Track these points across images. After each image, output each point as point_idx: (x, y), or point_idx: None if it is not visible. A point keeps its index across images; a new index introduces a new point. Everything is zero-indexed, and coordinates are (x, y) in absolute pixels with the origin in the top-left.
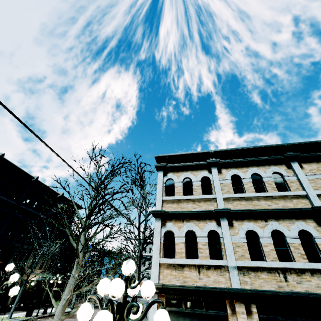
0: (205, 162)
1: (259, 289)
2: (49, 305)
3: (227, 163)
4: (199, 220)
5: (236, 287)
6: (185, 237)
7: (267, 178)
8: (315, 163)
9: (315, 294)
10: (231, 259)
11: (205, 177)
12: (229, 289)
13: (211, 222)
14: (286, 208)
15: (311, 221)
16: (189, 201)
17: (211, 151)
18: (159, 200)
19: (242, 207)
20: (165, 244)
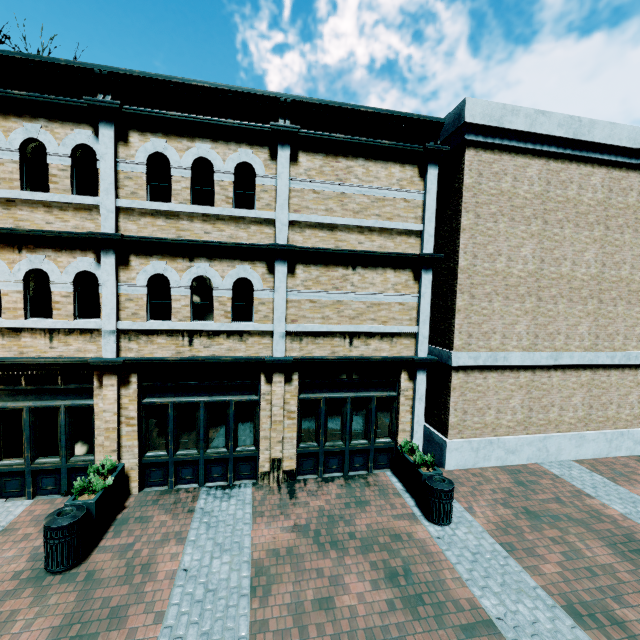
0: (85, 103)
1: (142, 359)
2: None
3: (147, 117)
4: (60, 250)
5: (109, 357)
6: (30, 282)
7: (223, 174)
8: (323, 156)
9: (217, 359)
10: (110, 320)
11: (89, 147)
12: (92, 362)
13: (85, 256)
14: (229, 242)
15: (262, 266)
16: (37, 206)
17: (100, 70)
18: None
19: (155, 232)
20: None
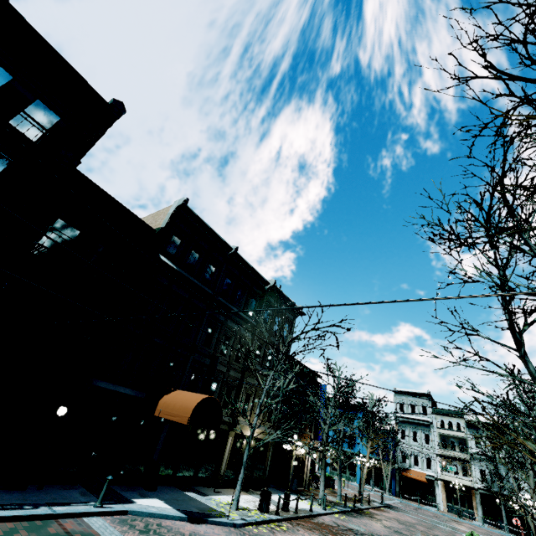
0: None
1: None
2: (274, 485)
3: None
4: None
5: None
6: None
7: None
8: None
9: None
10: None
11: None
12: None
13: None
14: None
15: None
16: None
17: None
18: None
19: None
20: None
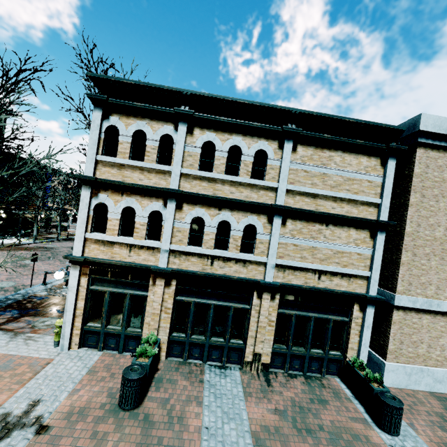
0: (173, 111)
1: (182, 270)
2: (3, 235)
3: (206, 120)
4: (144, 196)
5: (162, 266)
6: (124, 214)
7: (247, 156)
8: (314, 148)
9: (228, 277)
10: (166, 243)
11: (169, 136)
12: (153, 269)
13: (157, 201)
14: (246, 200)
15: (264, 217)
16: (136, 169)
17: (186, 92)
18: (91, 160)
19: (200, 190)
20: (97, 217)
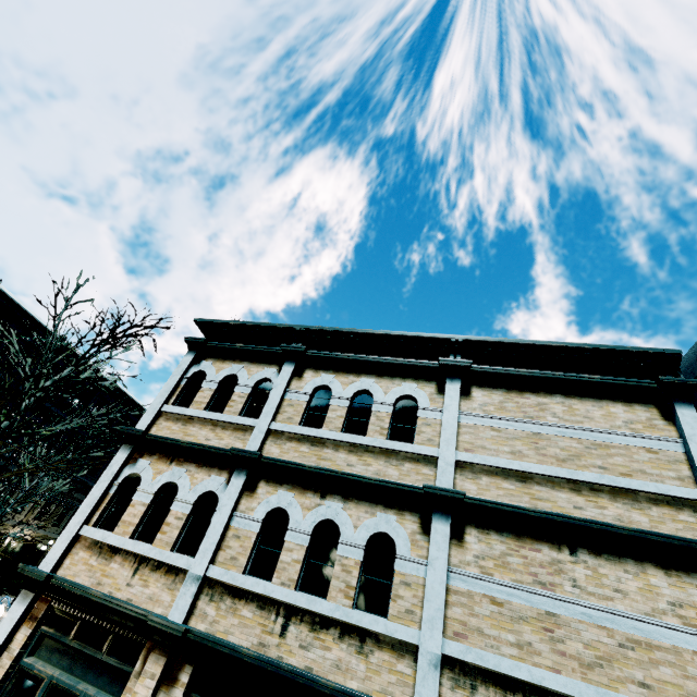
0: (280, 350)
1: (210, 636)
2: None
3: (324, 358)
4: (202, 466)
5: (175, 619)
6: (161, 496)
7: (381, 405)
8: (503, 391)
9: (312, 678)
10: (204, 559)
11: (270, 382)
12: (151, 618)
13: (220, 475)
14: (373, 477)
15: (413, 519)
16: (207, 424)
17: (300, 328)
18: (153, 411)
19: (295, 458)
20: (119, 501)
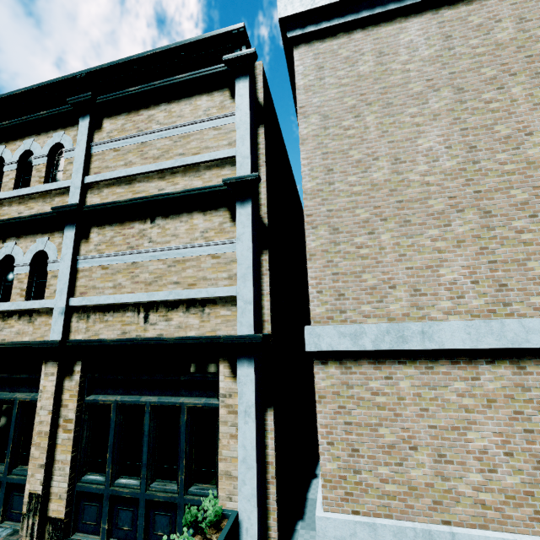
0: None
1: None
2: None
3: None
4: None
5: None
6: None
7: (39, 159)
8: (125, 115)
9: None
10: None
11: None
12: None
13: None
14: (26, 215)
15: (60, 236)
16: None
17: None
18: None
19: None
20: None
